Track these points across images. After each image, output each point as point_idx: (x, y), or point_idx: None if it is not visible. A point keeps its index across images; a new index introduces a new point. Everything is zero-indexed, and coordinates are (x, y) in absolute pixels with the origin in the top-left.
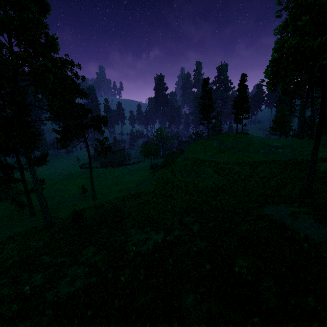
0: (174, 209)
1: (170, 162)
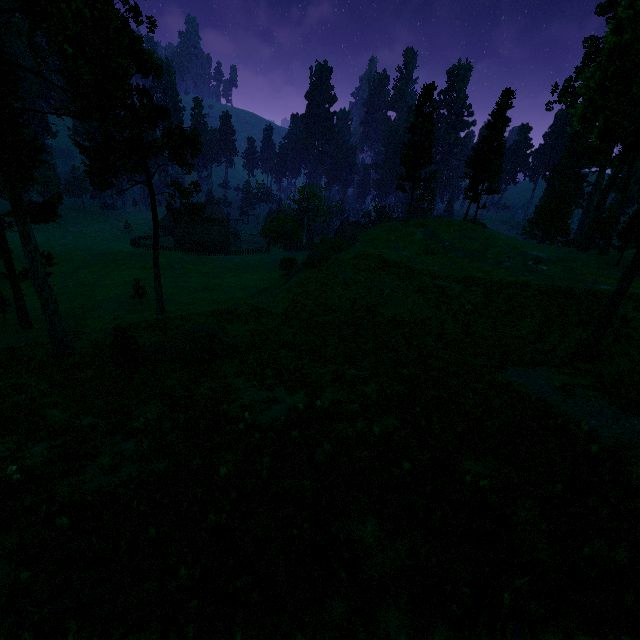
0: (326, 351)
1: (325, 259)
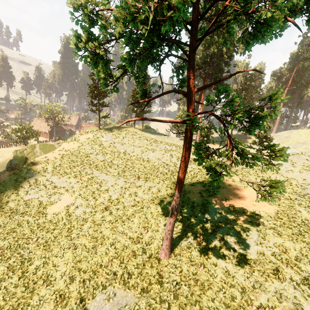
0: None
1: (22, 163)
